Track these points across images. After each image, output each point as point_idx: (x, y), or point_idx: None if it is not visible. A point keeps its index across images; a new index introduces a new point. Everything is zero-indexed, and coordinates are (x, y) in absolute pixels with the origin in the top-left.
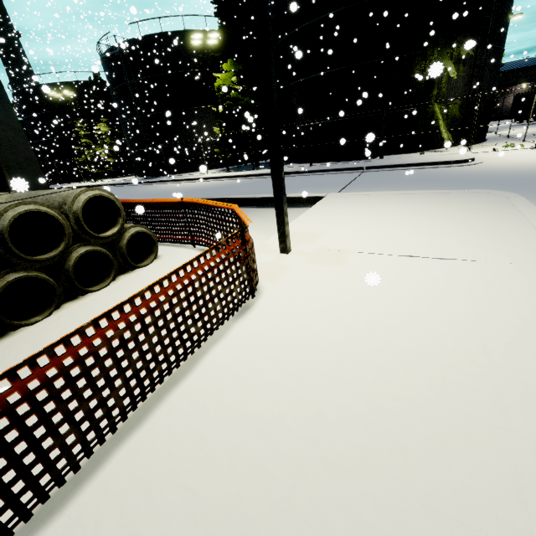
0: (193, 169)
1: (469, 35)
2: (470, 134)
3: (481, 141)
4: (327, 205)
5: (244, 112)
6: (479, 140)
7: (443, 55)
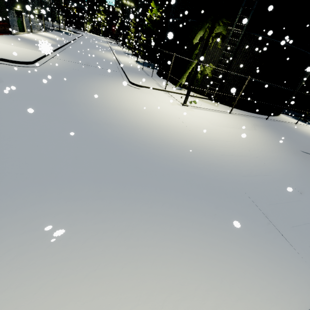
0: (142, 57)
1: (232, 19)
2: (215, 93)
3: (235, 106)
4: (22, 49)
5: (151, 33)
6: (232, 105)
7: (203, 27)
